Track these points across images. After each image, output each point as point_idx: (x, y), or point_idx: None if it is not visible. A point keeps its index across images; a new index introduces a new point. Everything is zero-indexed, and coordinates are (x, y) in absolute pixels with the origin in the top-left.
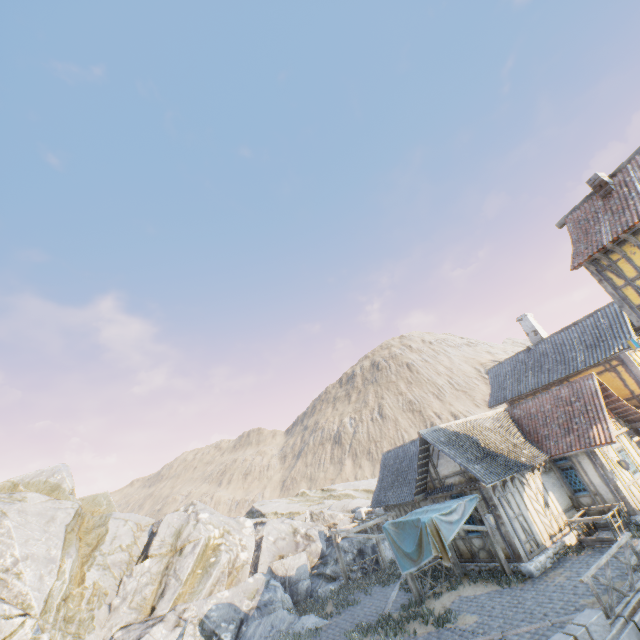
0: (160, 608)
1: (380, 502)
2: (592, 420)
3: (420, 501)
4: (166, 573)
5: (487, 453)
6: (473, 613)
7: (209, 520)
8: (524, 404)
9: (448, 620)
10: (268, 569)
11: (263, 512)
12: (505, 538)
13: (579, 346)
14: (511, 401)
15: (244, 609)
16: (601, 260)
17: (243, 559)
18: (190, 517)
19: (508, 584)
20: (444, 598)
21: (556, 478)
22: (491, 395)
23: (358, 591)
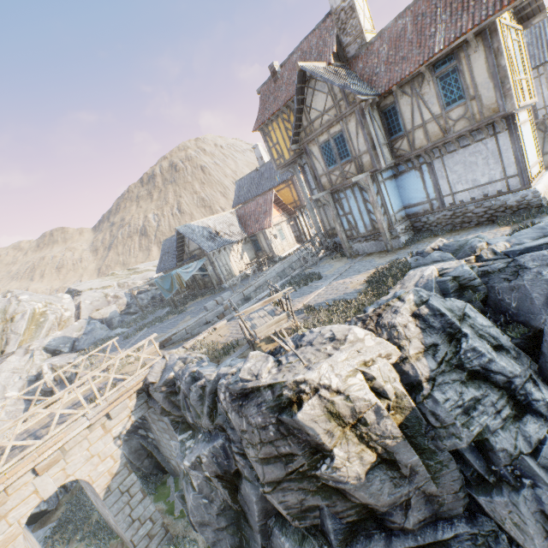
0: (9, 350)
1: (161, 270)
2: (267, 216)
3: (182, 266)
4: (5, 333)
5: (215, 237)
6: (195, 306)
7: (30, 299)
8: (244, 207)
9: (183, 310)
10: (89, 317)
11: (80, 290)
12: (217, 275)
13: (279, 171)
14: (244, 204)
15: (75, 337)
16: (265, 129)
17: (68, 316)
18: (11, 300)
19: (215, 293)
20: (188, 305)
21: (251, 246)
22: (235, 200)
23: (149, 315)
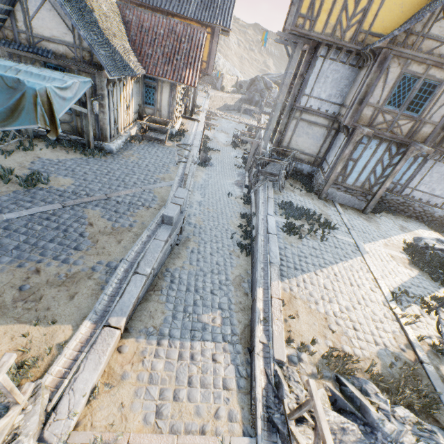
0: None
1: None
2: (189, 65)
3: None
4: None
5: (106, 42)
6: (67, 177)
7: None
8: (140, 13)
9: (42, 182)
10: None
11: None
12: (99, 123)
13: None
14: None
15: None
16: None
17: None
18: None
19: (94, 156)
20: (18, 158)
21: (139, 90)
22: None
23: None
